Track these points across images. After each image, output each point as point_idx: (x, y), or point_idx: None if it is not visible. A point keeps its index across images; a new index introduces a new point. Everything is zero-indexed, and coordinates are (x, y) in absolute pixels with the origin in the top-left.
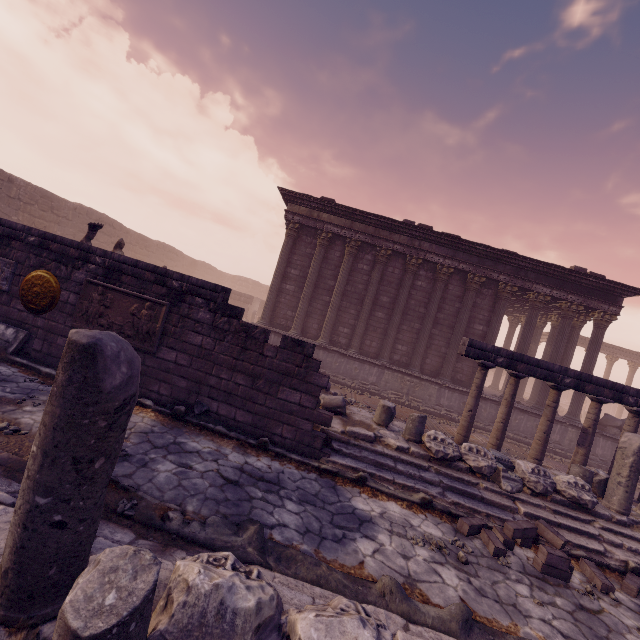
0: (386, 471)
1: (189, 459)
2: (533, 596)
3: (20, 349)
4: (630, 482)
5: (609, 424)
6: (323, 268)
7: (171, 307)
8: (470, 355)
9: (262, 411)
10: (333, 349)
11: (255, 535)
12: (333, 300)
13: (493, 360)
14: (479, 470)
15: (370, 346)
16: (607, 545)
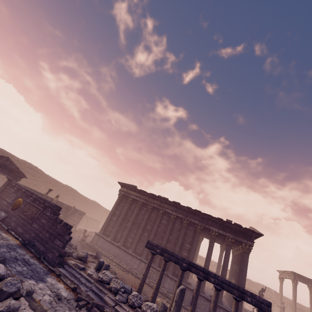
0: (74, 278)
1: (12, 251)
2: None
3: (3, 220)
4: (174, 310)
5: None
6: (128, 212)
7: (42, 211)
8: (147, 247)
9: (48, 247)
10: (122, 248)
11: (1, 259)
12: (128, 225)
13: (155, 250)
14: (111, 288)
15: (139, 249)
16: None
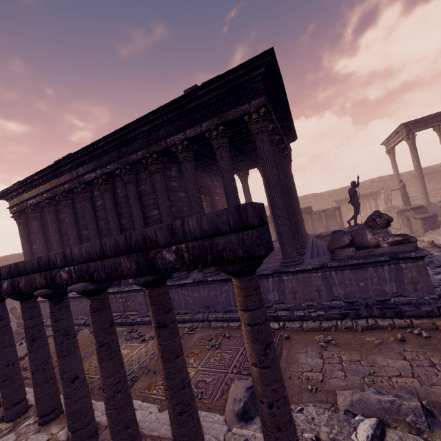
0: None
1: None
2: None
3: None
4: None
5: (334, 247)
6: (47, 233)
7: None
8: None
9: None
10: None
11: None
12: None
13: None
14: None
15: None
16: None
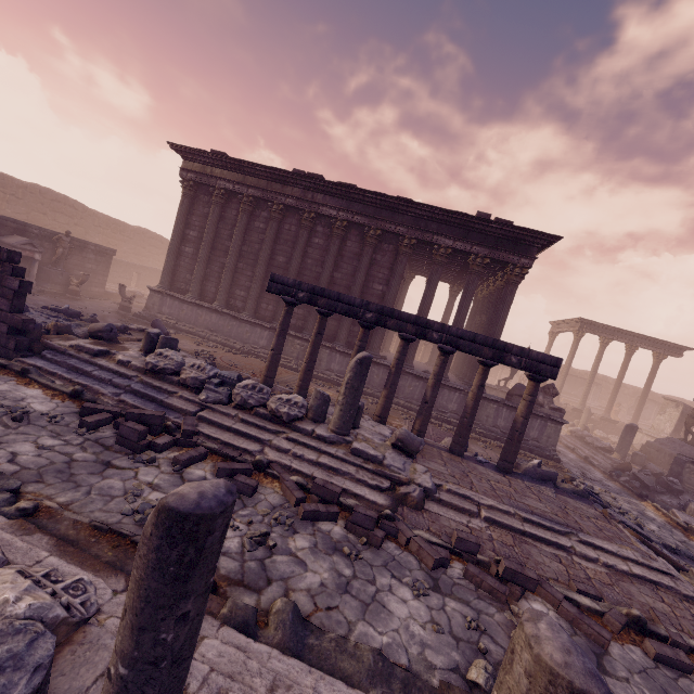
0: (77, 374)
1: None
2: (54, 447)
3: None
4: (345, 400)
5: (515, 393)
6: (220, 228)
7: None
8: (272, 291)
9: None
10: (223, 311)
11: None
12: (227, 261)
13: (294, 295)
14: (185, 381)
15: (266, 310)
16: (269, 449)
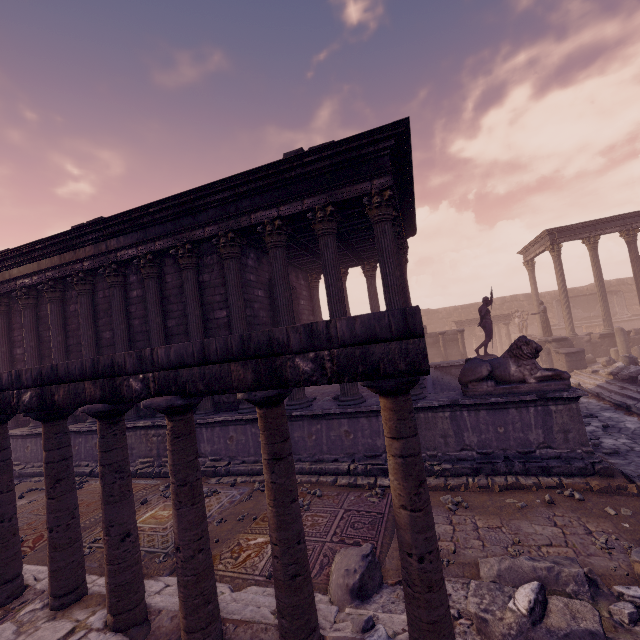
0: None
1: None
2: None
3: None
4: None
5: (468, 379)
6: (42, 331)
7: None
8: None
9: None
10: None
11: None
12: None
13: None
14: None
15: None
16: None
